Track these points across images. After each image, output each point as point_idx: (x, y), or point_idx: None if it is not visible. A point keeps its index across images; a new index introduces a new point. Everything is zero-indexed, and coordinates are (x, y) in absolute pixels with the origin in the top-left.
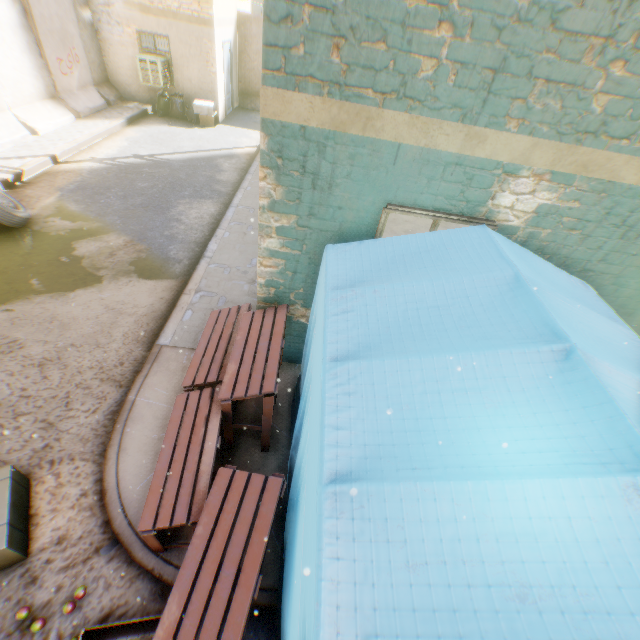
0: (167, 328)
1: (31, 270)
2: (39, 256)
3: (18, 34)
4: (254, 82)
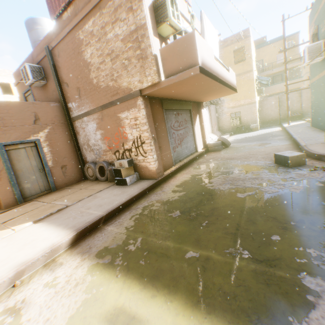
0: (301, 144)
1: (240, 149)
2: (239, 148)
3: (208, 119)
4: (266, 117)
